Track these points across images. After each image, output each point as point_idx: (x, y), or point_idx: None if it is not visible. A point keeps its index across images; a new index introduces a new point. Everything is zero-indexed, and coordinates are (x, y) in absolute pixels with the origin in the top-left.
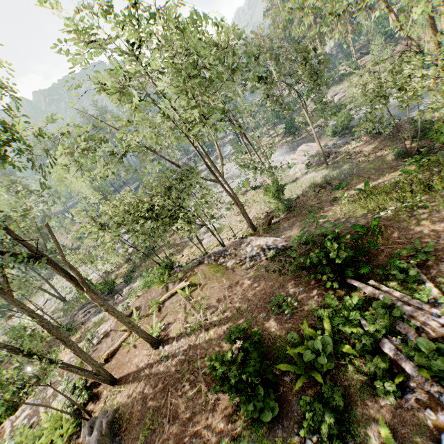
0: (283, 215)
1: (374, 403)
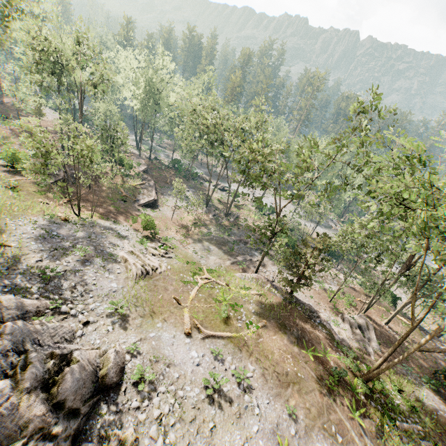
0: None
1: None
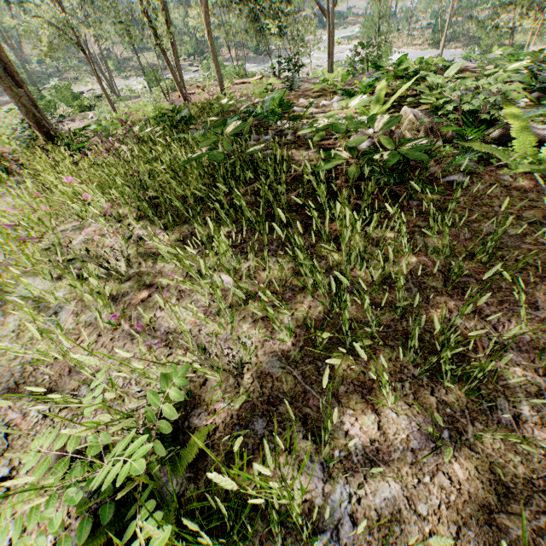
0: None
1: None
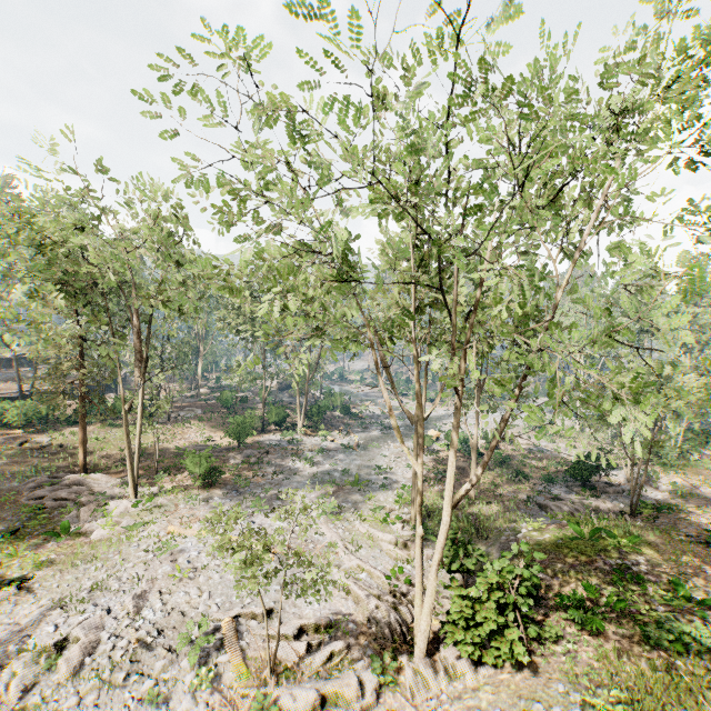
0: None
1: None
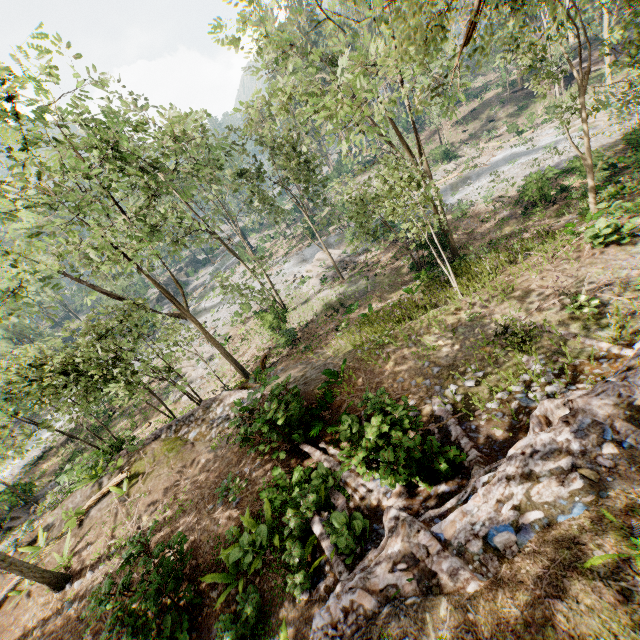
0: (286, 351)
1: (291, 602)
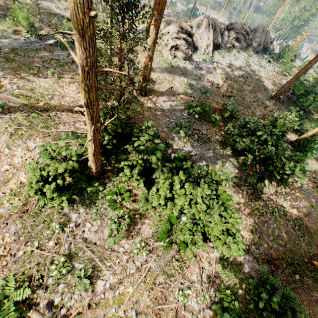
0: None
1: None
